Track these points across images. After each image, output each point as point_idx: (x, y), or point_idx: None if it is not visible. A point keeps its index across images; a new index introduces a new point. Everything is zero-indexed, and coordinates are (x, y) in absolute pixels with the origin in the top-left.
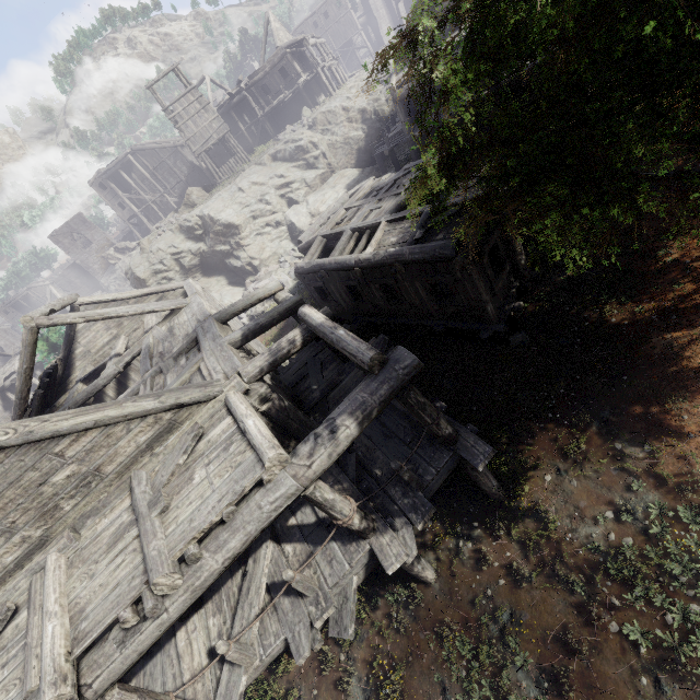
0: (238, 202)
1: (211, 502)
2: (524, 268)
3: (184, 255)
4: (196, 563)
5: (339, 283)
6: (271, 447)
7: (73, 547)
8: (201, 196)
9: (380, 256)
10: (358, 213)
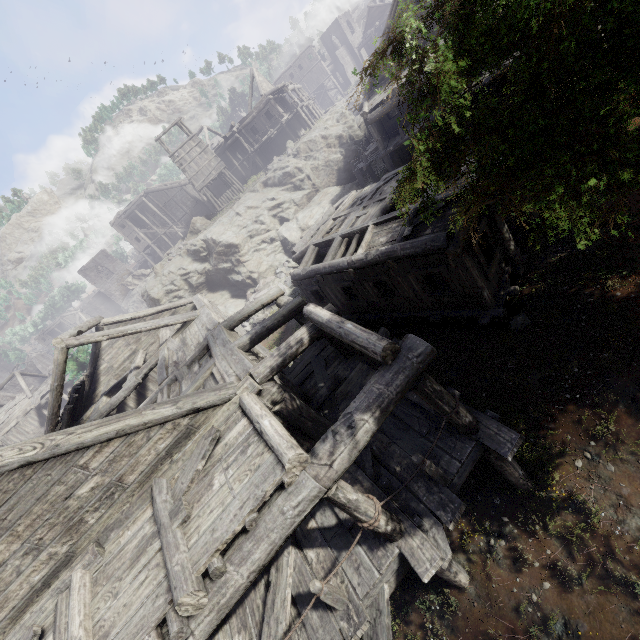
0: (237, 225)
1: (232, 509)
2: (514, 253)
3: (191, 275)
4: (220, 578)
5: (334, 285)
6: (290, 447)
7: (98, 563)
8: (204, 223)
9: (371, 255)
10: (345, 221)
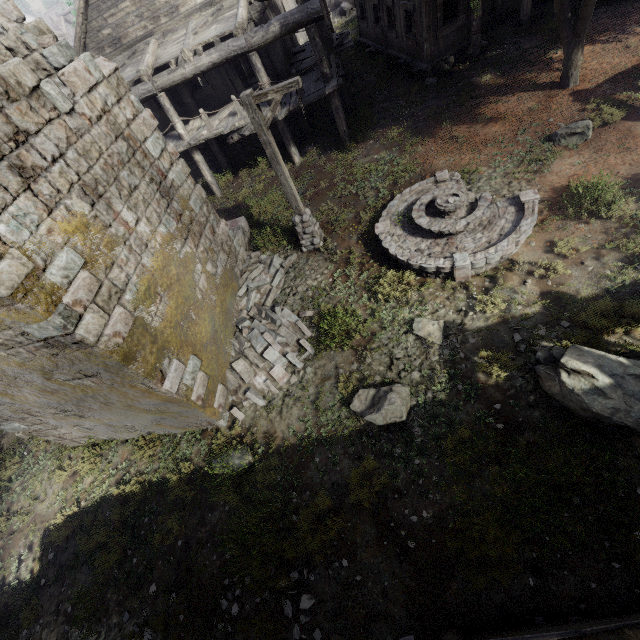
0: None
1: (212, 34)
2: (474, 30)
3: None
4: (199, 57)
5: (370, 0)
6: (241, 19)
7: (162, 41)
8: None
9: None
10: None
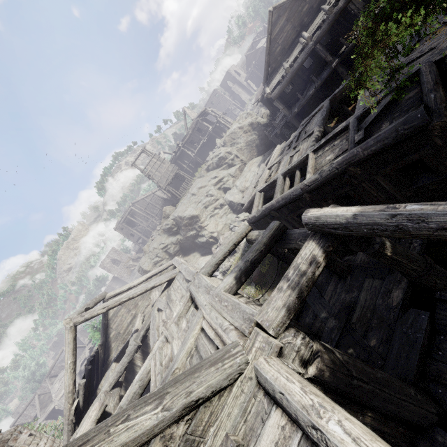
0: (194, 202)
1: None
2: None
3: (169, 246)
4: None
5: (290, 216)
6: None
7: None
8: (172, 209)
9: (326, 171)
10: (281, 164)
